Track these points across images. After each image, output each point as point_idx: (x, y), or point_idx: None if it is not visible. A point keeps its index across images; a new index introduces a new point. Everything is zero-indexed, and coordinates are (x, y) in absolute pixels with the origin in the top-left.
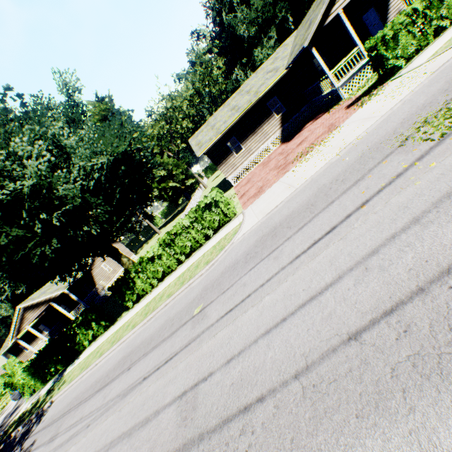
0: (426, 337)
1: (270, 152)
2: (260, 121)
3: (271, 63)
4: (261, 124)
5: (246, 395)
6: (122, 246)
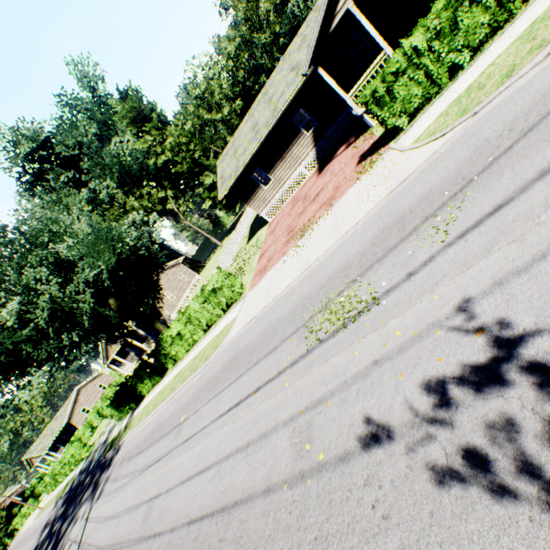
0: (196, 548)
1: (306, 179)
2: (287, 143)
3: (298, 46)
4: (289, 147)
5: (159, 526)
6: (184, 268)
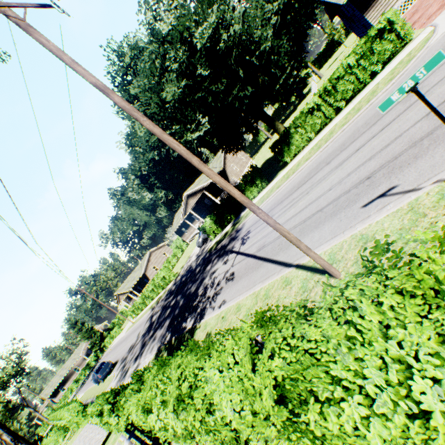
0: None
1: None
2: None
3: None
4: None
5: None
6: (241, 152)
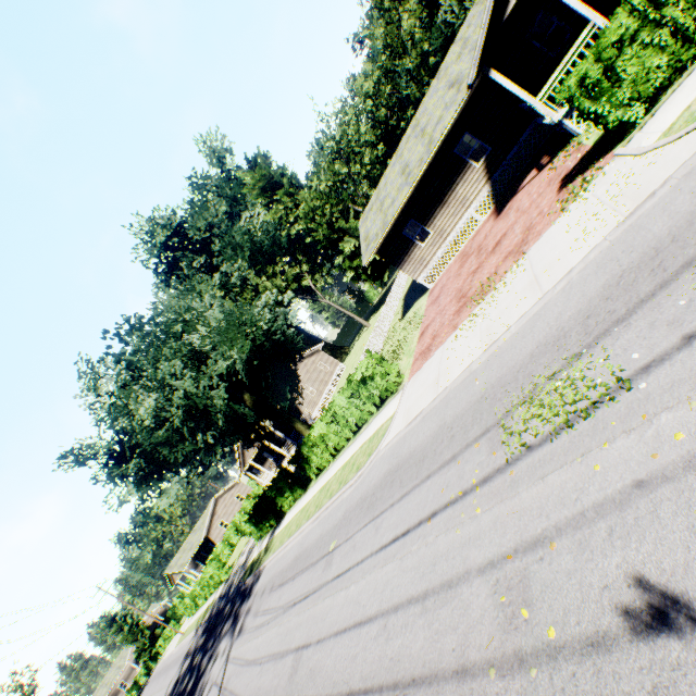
0: None
1: (478, 226)
2: (449, 183)
3: (457, 55)
4: (452, 187)
5: (309, 689)
6: (324, 356)
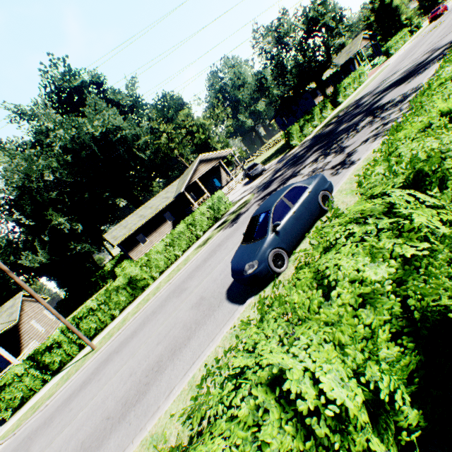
0: None
1: None
2: (327, 87)
3: None
4: (327, 89)
5: None
6: None
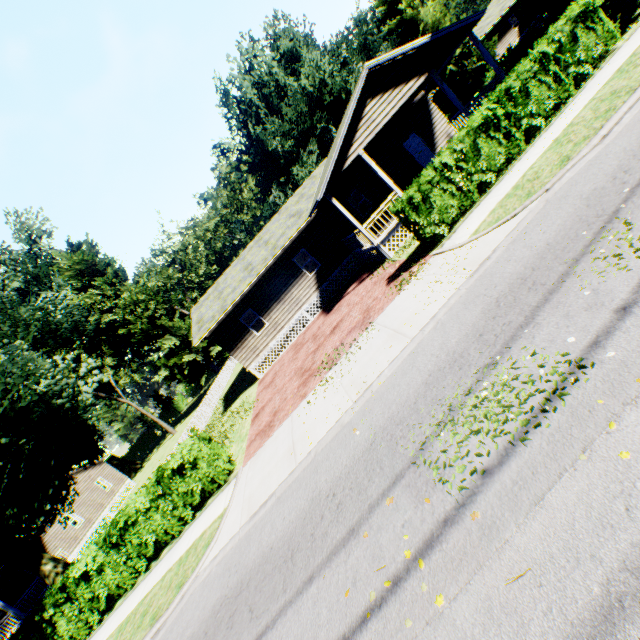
0: None
1: (308, 324)
2: (287, 283)
3: (296, 201)
4: (289, 287)
5: None
6: (108, 469)
